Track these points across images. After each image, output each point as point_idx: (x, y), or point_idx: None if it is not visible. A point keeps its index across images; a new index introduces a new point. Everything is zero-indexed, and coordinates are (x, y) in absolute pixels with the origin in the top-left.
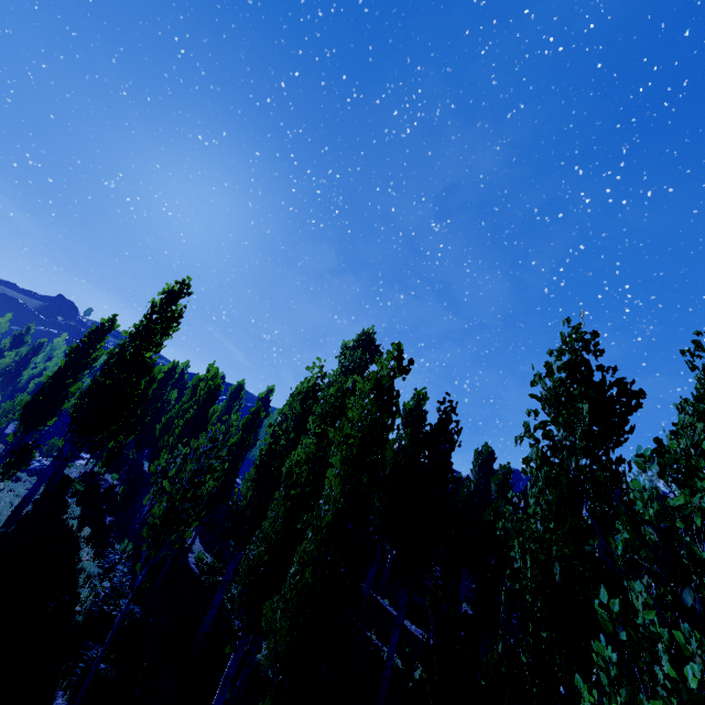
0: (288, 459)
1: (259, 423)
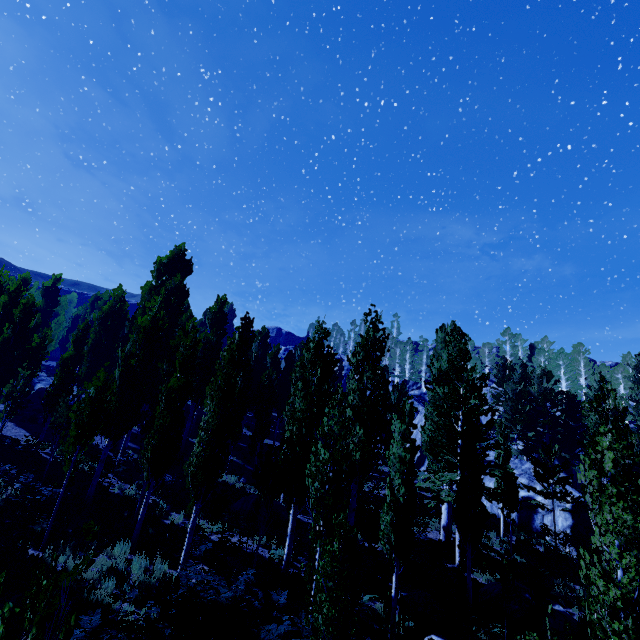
0: (163, 387)
1: (49, 313)
